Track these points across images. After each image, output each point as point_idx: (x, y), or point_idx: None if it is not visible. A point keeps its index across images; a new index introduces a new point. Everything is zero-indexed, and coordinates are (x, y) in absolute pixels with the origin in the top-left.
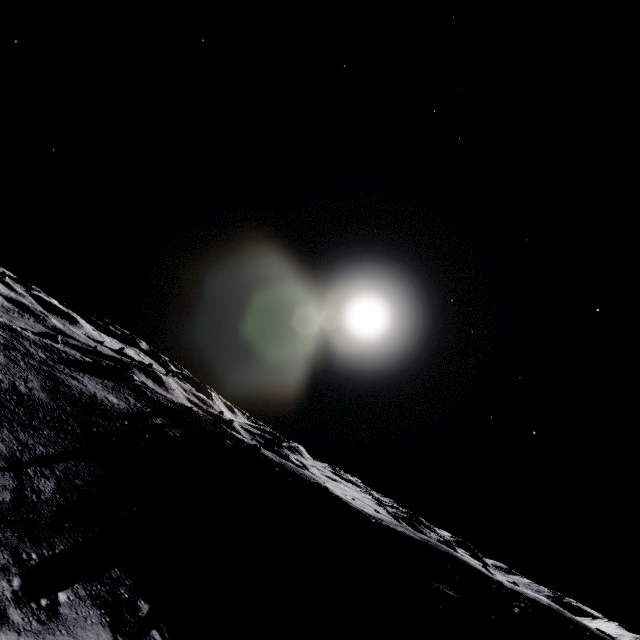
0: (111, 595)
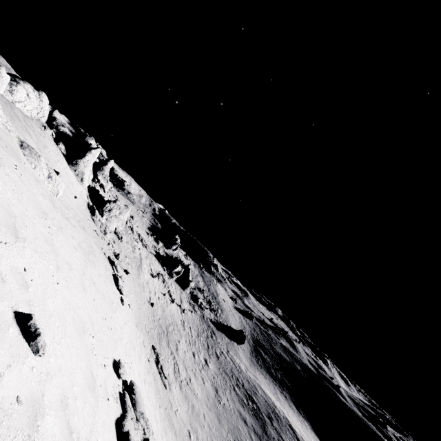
0: (294, 403)
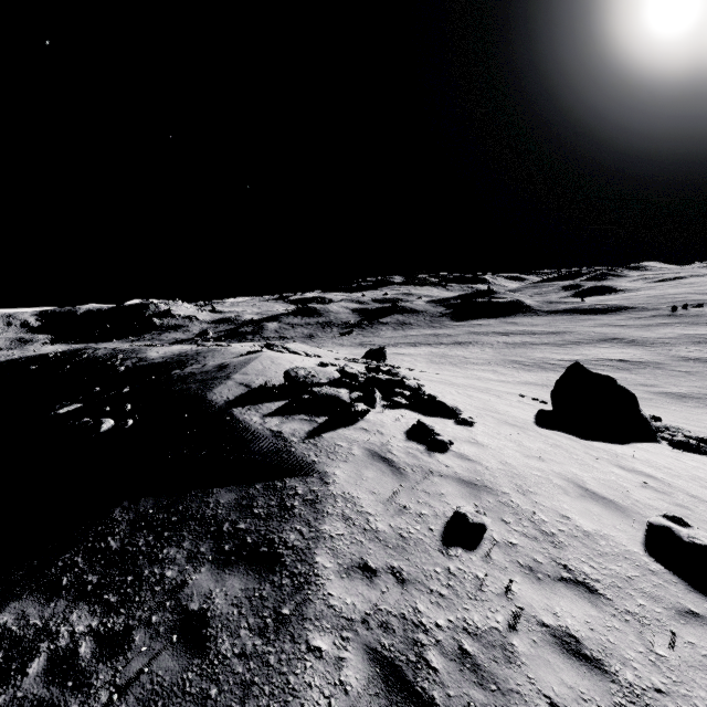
0: None
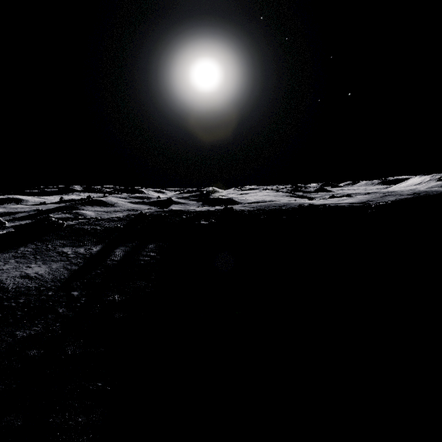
0: None
